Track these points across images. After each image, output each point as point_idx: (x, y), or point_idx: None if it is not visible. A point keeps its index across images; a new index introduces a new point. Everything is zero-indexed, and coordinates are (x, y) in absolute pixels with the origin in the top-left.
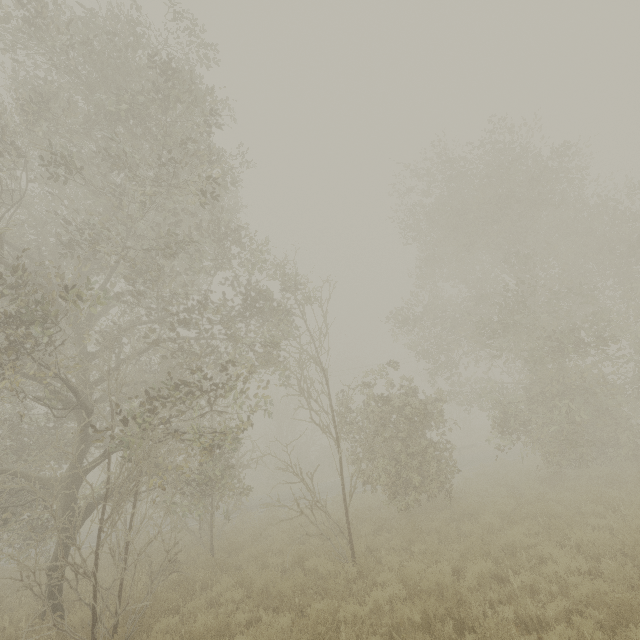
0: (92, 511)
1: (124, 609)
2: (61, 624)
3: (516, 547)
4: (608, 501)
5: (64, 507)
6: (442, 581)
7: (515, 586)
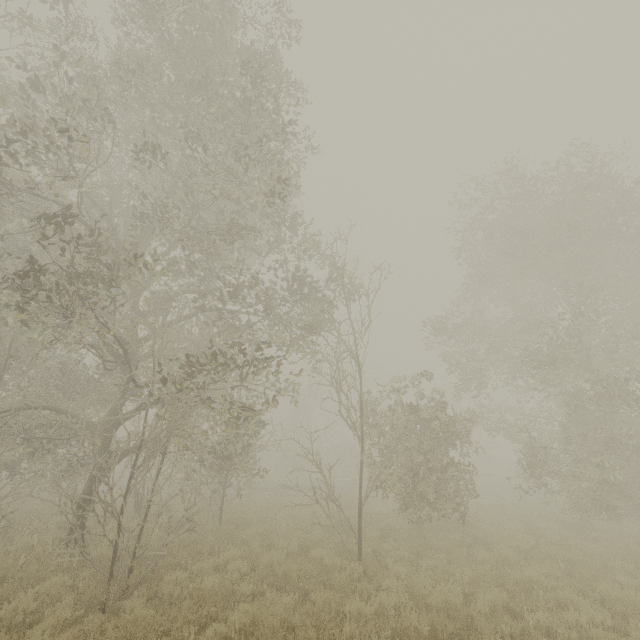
0: (121, 458)
1: (142, 553)
2: (86, 553)
3: (533, 585)
4: None
5: (99, 449)
6: (452, 600)
7: (530, 624)
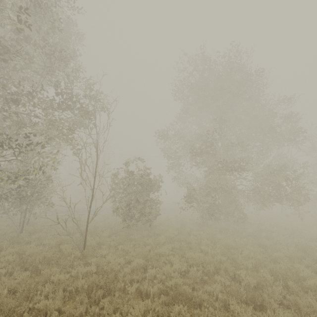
0: None
1: None
2: None
3: (163, 254)
4: (214, 239)
5: None
6: (114, 267)
7: (147, 274)
